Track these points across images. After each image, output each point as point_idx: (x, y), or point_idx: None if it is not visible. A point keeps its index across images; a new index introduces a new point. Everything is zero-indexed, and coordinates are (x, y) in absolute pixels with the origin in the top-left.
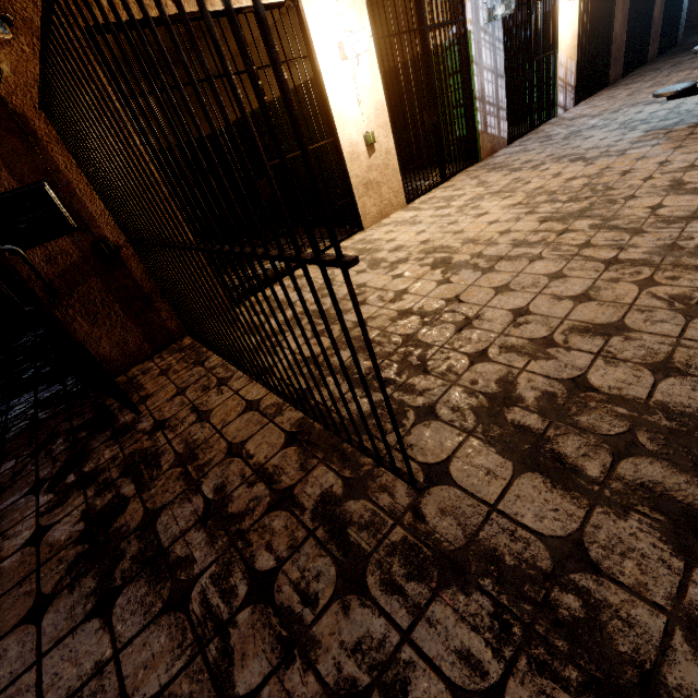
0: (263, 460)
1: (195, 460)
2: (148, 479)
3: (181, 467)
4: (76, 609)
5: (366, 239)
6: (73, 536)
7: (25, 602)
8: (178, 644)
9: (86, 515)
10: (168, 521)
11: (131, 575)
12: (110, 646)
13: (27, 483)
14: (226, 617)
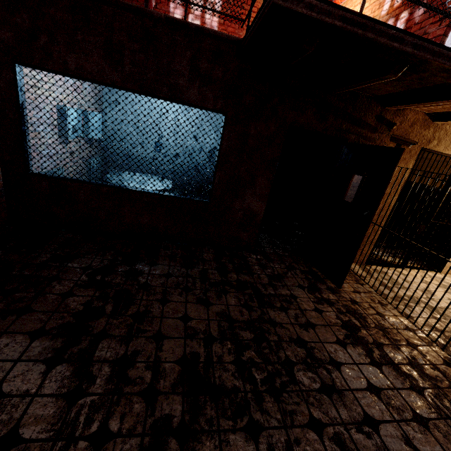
0: (434, 362)
1: (389, 334)
2: (365, 324)
3: (382, 331)
4: (362, 356)
5: (445, 280)
6: (338, 323)
7: (332, 335)
8: (428, 407)
9: (339, 318)
10: (390, 352)
11: (383, 362)
12: (390, 383)
13: (295, 282)
14: (450, 415)
